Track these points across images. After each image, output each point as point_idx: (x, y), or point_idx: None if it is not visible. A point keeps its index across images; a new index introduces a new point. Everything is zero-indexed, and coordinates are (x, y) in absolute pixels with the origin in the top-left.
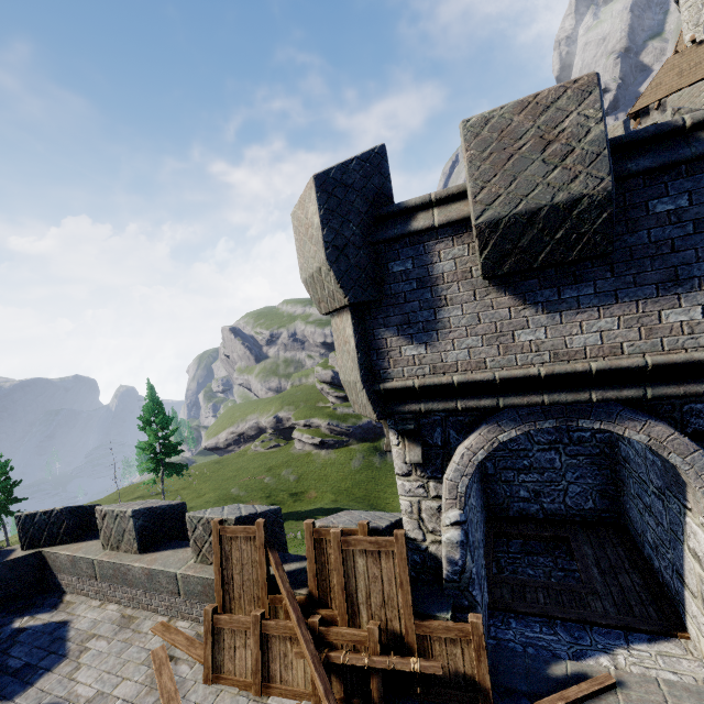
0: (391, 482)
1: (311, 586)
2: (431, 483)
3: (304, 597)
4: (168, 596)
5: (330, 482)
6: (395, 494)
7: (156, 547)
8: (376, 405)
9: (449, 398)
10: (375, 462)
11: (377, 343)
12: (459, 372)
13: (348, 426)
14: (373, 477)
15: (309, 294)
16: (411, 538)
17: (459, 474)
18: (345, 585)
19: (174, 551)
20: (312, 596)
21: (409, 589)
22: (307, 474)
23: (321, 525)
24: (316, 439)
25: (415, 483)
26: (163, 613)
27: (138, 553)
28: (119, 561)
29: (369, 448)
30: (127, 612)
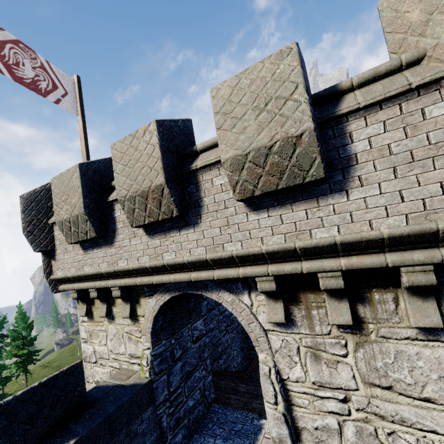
0: None
1: None
2: None
3: None
4: None
5: None
6: None
7: None
8: None
9: None
10: None
11: None
12: None
13: None
14: None
15: None
16: None
17: None
18: None
19: None
20: None
21: None
22: None
23: None
24: None
25: None
26: None
27: None
28: None
29: None
30: None
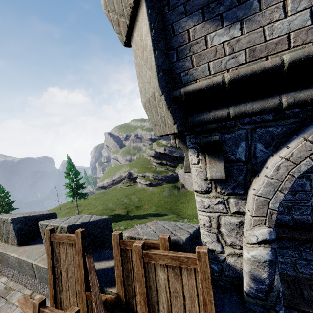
0: (182, 201)
1: (119, 290)
2: (232, 199)
3: (113, 297)
4: (30, 278)
5: (154, 201)
6: (184, 207)
7: (31, 241)
8: (176, 114)
9: (267, 96)
10: (175, 192)
11: (177, 39)
12: (290, 49)
13: (162, 176)
14: (174, 199)
15: (111, 22)
16: (210, 249)
17: (271, 189)
18: (147, 296)
19: (39, 245)
20: (120, 299)
21: (214, 311)
22: (143, 198)
23: (128, 235)
24: (147, 182)
25: (214, 199)
26: (29, 287)
27: (17, 246)
28: (4, 251)
29: (172, 186)
30: (10, 284)
